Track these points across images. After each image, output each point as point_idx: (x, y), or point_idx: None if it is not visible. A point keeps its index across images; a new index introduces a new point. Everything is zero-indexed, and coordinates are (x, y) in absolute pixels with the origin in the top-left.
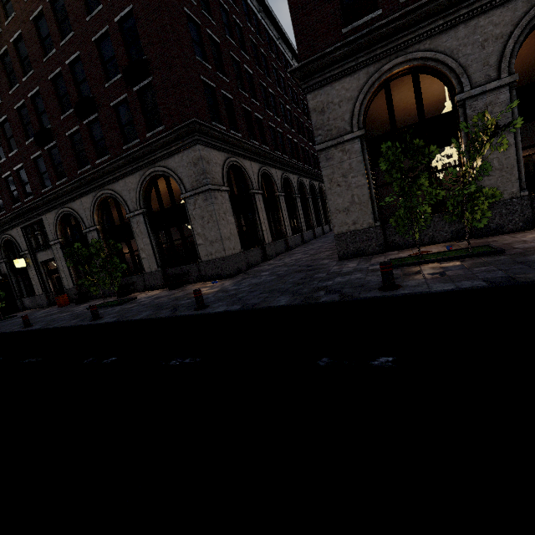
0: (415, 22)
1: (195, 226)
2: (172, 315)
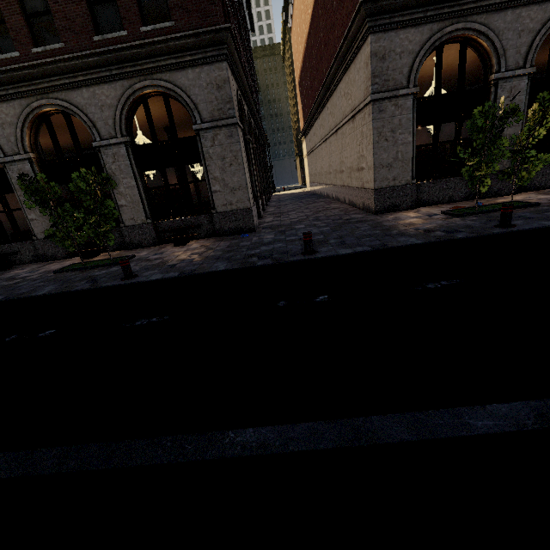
0: None
1: (211, 169)
2: (283, 261)
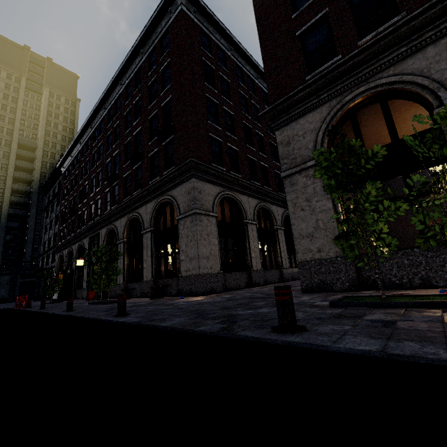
0: (374, 55)
1: (181, 244)
2: (94, 317)
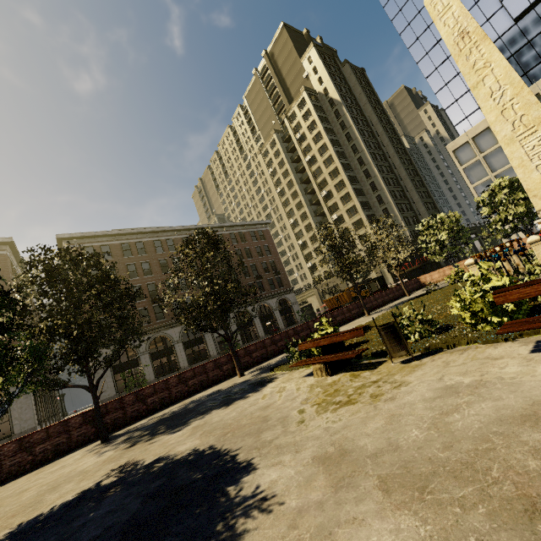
0: None
1: (14, 414)
2: None
